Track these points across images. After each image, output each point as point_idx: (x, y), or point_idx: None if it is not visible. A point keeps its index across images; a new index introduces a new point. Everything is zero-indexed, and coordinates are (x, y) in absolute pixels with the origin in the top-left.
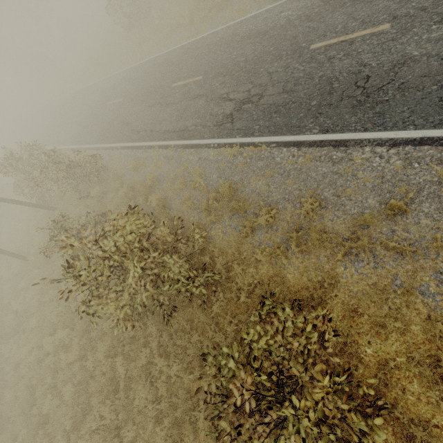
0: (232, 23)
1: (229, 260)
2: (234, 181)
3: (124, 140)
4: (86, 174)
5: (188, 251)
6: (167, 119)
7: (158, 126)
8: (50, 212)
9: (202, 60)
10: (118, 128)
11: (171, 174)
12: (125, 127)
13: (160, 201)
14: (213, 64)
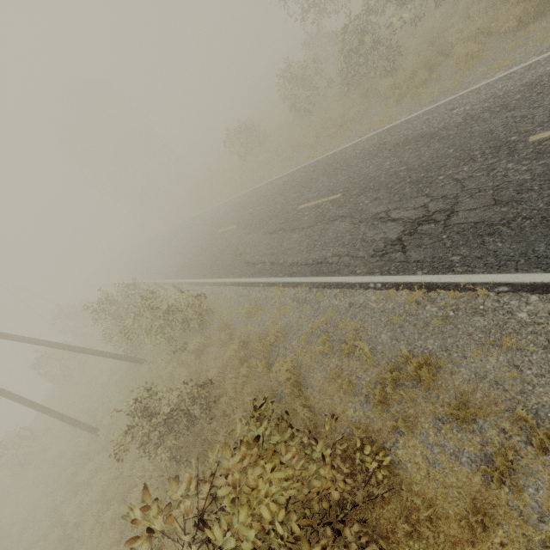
0: (375, 133)
1: (456, 537)
2: (429, 349)
3: (236, 275)
4: (185, 319)
5: (359, 497)
6: (294, 248)
7: (281, 257)
8: (136, 364)
9: (338, 176)
10: (228, 259)
11: (304, 326)
12: (237, 258)
13: (290, 373)
14: (355, 178)
